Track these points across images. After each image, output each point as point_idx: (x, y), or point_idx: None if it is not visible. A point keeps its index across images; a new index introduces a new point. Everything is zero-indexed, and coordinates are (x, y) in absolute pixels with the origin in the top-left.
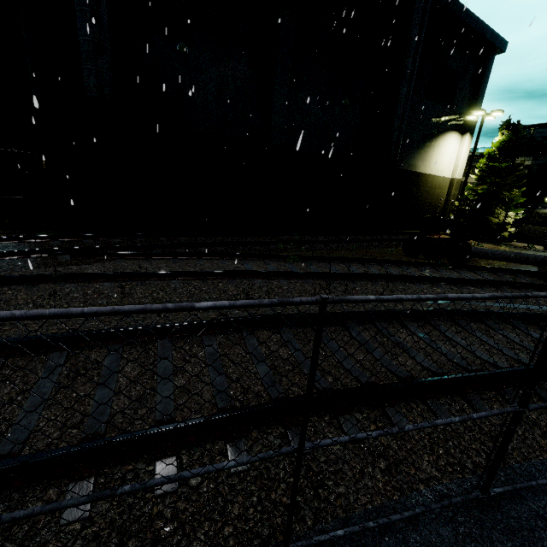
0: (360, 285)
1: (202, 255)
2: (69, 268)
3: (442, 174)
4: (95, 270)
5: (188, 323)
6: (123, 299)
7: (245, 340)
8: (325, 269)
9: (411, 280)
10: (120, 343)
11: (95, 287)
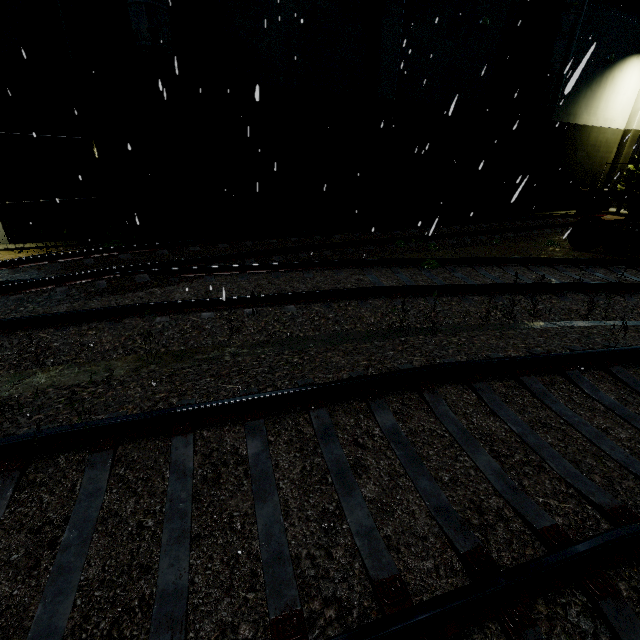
0: (542, 301)
1: (309, 264)
2: (152, 293)
3: (612, 125)
4: (183, 294)
5: (346, 382)
6: (232, 337)
7: (431, 406)
8: (478, 277)
9: (625, 292)
10: (259, 417)
11: (192, 320)
